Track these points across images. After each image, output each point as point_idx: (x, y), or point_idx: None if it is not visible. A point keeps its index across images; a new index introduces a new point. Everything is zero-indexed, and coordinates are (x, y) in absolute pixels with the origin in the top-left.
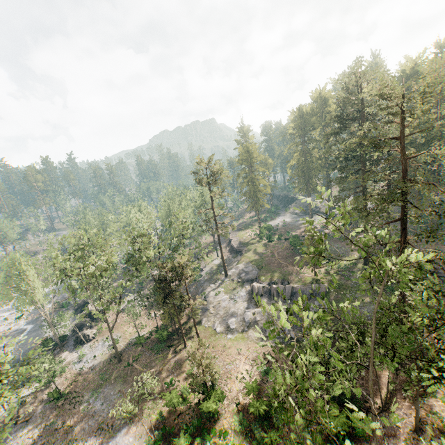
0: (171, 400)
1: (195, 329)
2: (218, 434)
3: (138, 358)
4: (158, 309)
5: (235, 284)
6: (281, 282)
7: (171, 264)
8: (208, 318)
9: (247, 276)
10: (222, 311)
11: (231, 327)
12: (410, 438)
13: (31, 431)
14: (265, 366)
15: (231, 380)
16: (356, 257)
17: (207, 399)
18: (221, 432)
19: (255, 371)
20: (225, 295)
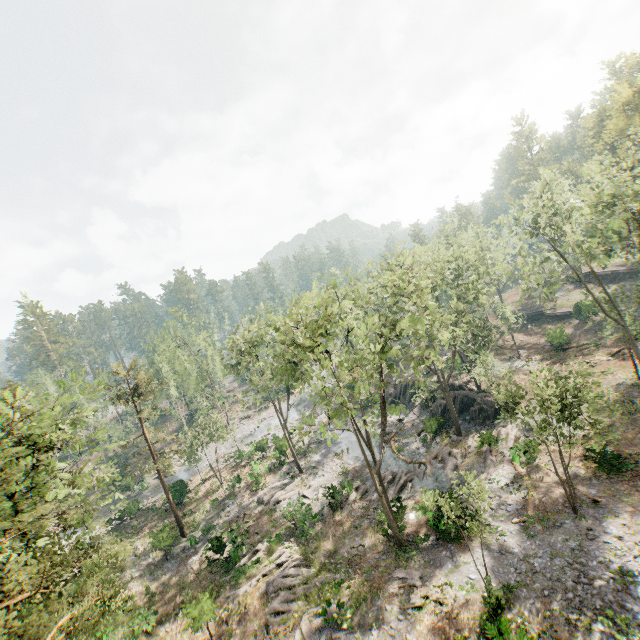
0: None
1: None
2: None
3: None
4: None
5: None
6: None
7: None
8: None
9: None
10: None
11: None
12: None
13: None
14: None
15: None
16: None
17: None
18: None
19: None
20: None
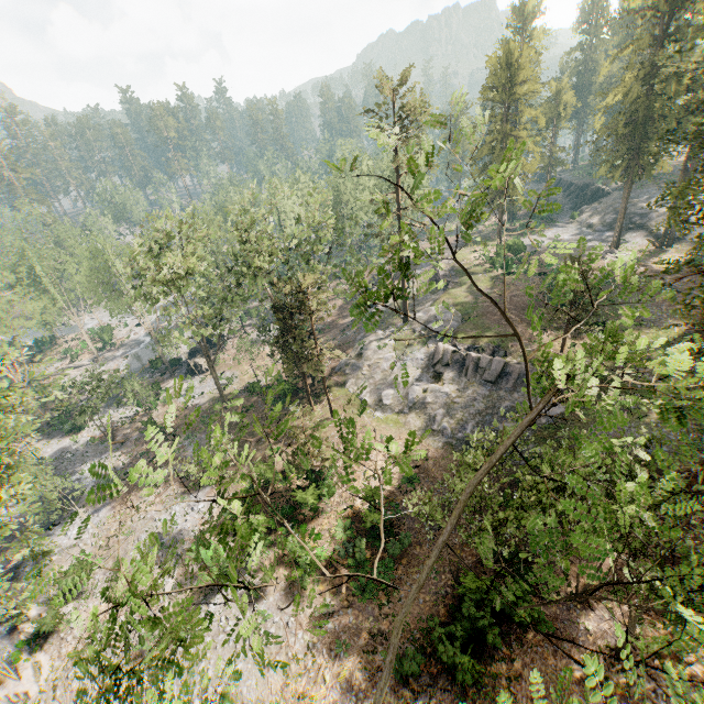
0: (264, 474)
1: (333, 392)
2: (309, 533)
3: (249, 409)
4: (272, 351)
5: (414, 337)
6: (493, 351)
7: (290, 285)
8: (358, 380)
9: (437, 328)
10: (379, 375)
11: (383, 402)
12: (599, 657)
13: (123, 455)
14: (414, 471)
15: (356, 474)
16: (675, 333)
17: (306, 488)
18: (312, 533)
19: (394, 473)
20: (393, 351)
